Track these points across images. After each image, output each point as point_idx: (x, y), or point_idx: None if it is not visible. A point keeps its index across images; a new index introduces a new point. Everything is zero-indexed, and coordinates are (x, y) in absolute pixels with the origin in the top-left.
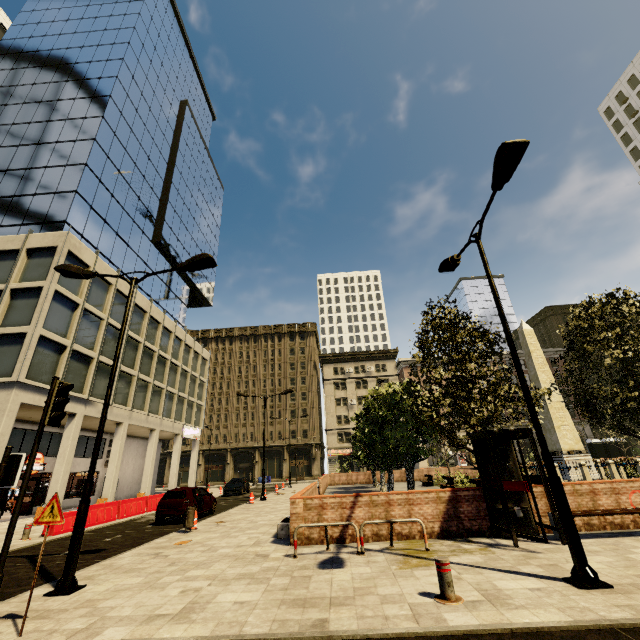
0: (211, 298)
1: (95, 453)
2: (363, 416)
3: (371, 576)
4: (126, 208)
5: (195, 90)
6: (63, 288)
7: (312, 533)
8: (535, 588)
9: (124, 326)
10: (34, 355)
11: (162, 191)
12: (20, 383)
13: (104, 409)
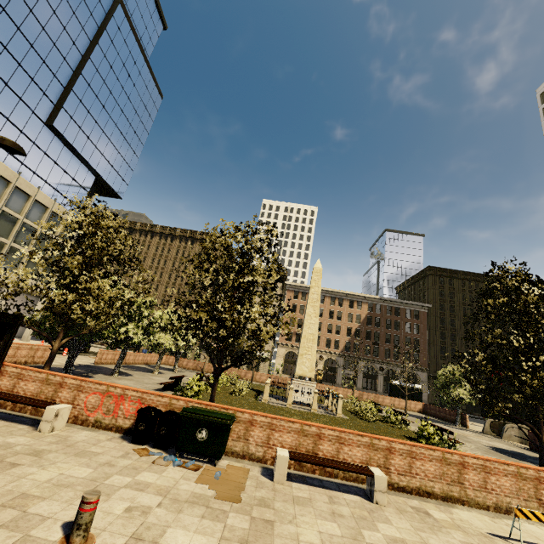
0: (122, 192)
1: None
2: None
3: None
4: (11, 85)
5: None
6: None
7: None
8: None
9: None
10: None
11: (69, 80)
12: None
13: None
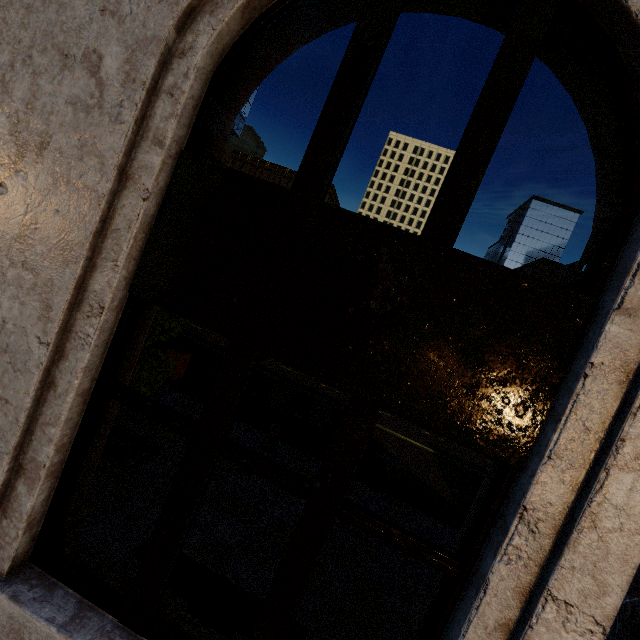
0: (240, 130)
1: None
2: None
3: None
4: None
5: None
6: None
7: None
8: None
9: None
10: None
11: None
12: None
13: None
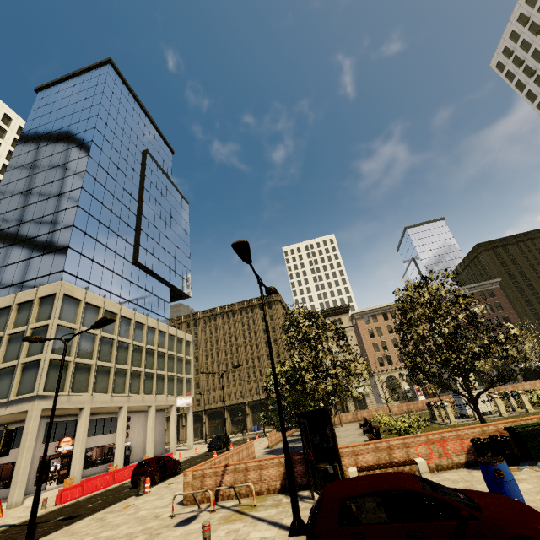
0: (189, 291)
1: (43, 462)
2: None
3: (193, 531)
4: (108, 245)
5: (154, 138)
6: (63, 321)
7: (197, 496)
8: (265, 537)
9: (60, 374)
10: (48, 373)
11: (136, 223)
12: (40, 395)
13: (48, 432)
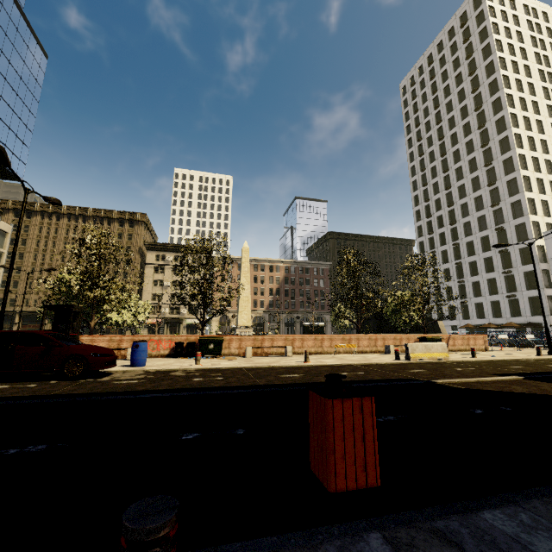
0: (21, 173)
1: None
2: None
3: None
4: None
5: None
6: None
7: None
8: None
9: None
10: None
11: None
12: None
13: None
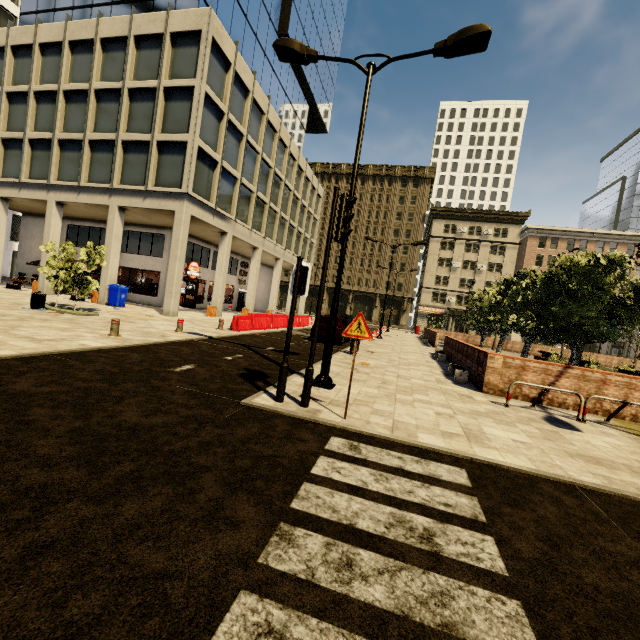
0: (328, 123)
1: (340, 276)
2: (511, 283)
3: (634, 451)
4: None
5: None
6: (211, 90)
7: (507, 388)
8: None
9: (362, 134)
10: (195, 168)
11: None
12: (188, 196)
13: None
